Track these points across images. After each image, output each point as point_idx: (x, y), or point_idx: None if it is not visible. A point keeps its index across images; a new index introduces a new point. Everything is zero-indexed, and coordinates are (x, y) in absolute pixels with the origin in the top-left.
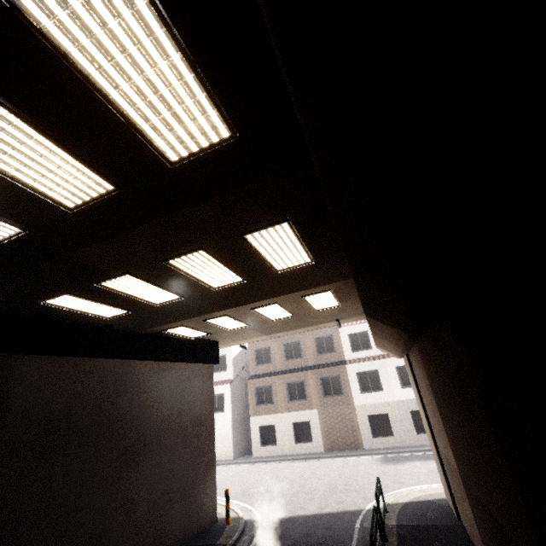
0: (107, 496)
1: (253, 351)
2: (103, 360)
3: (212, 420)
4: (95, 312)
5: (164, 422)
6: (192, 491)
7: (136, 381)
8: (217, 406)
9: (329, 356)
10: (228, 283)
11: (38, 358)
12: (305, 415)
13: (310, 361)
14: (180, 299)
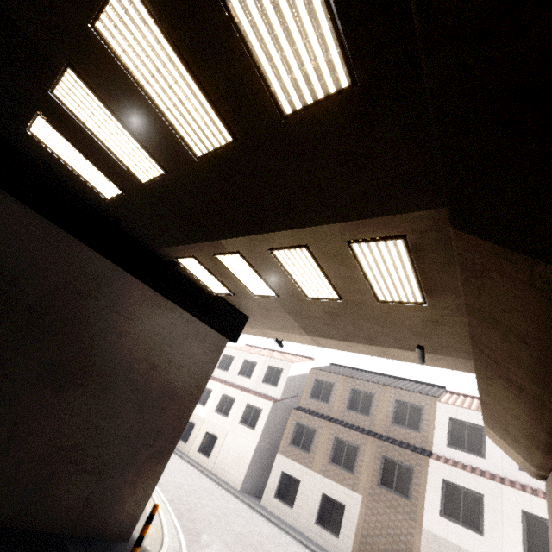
0: (2, 399)
1: (314, 379)
2: (91, 251)
3: (192, 403)
4: (89, 179)
5: (125, 364)
6: (115, 474)
7: (118, 297)
8: (250, 420)
9: (409, 433)
10: (212, 144)
11: (20, 206)
12: (343, 493)
13: (378, 426)
14: (167, 181)
